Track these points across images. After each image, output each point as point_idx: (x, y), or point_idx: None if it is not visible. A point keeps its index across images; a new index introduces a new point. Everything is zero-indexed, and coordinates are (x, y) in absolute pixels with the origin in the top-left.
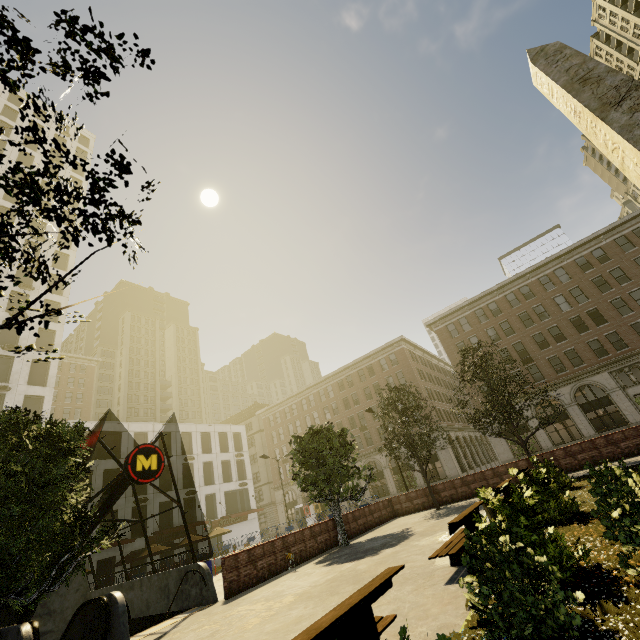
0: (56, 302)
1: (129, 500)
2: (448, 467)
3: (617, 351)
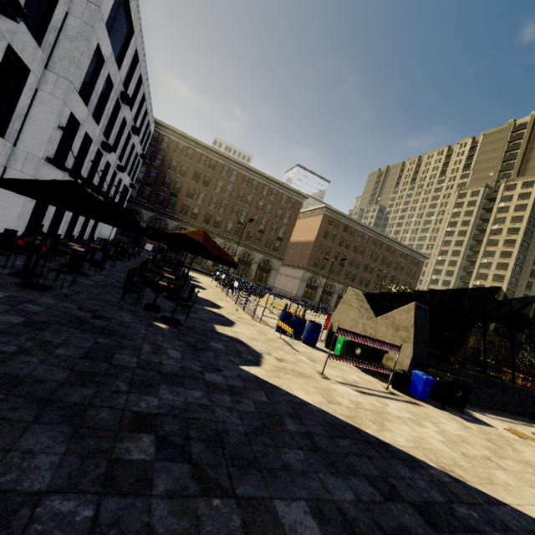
0: None
1: (100, 136)
2: (271, 281)
3: (364, 287)
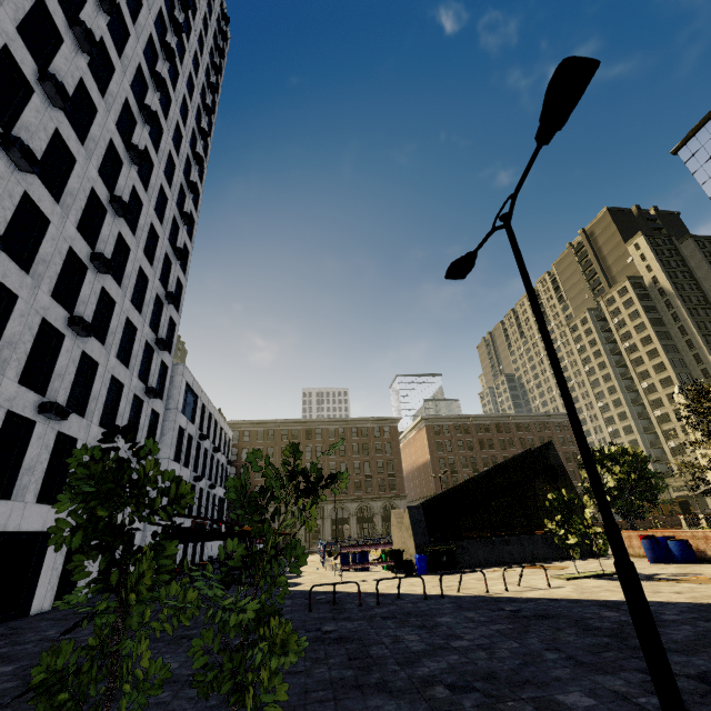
0: (192, 217)
1: (191, 474)
2: None
3: None
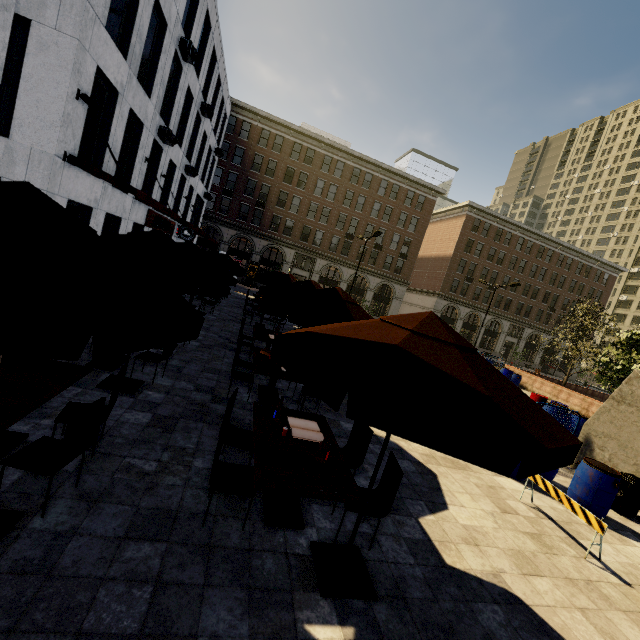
0: None
1: (155, 118)
2: (392, 313)
3: (523, 317)
